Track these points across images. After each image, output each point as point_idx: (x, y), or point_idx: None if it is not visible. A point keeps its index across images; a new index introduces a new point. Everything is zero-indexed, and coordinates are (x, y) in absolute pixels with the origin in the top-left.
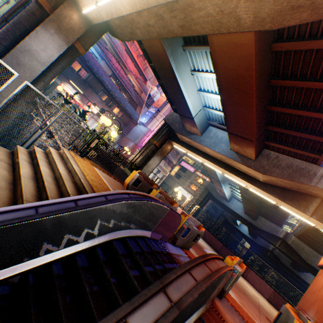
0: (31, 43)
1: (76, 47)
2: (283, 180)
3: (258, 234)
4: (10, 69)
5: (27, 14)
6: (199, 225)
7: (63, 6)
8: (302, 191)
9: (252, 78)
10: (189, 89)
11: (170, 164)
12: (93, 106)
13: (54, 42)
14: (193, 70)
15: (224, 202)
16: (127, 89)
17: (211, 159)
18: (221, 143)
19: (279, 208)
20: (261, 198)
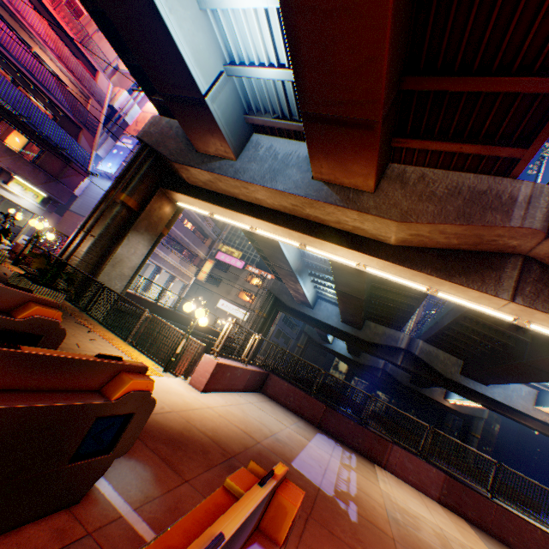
0: None
1: None
2: (447, 229)
3: (369, 352)
4: None
5: None
6: (269, 497)
7: None
8: (483, 248)
9: None
10: None
11: (195, 259)
12: None
13: None
14: None
15: (306, 311)
16: (35, 80)
17: (271, 215)
18: (289, 168)
19: (402, 300)
20: (370, 289)
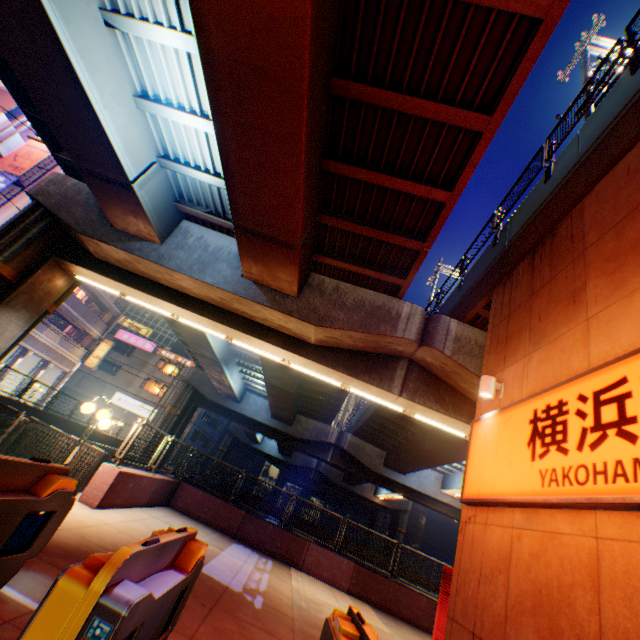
0: None
1: None
2: (354, 335)
3: (300, 449)
4: None
5: None
6: (183, 545)
7: None
8: (382, 351)
9: (305, 30)
10: (105, 77)
11: (85, 339)
12: None
13: None
14: (112, 11)
15: (233, 405)
16: None
17: (198, 305)
18: (220, 262)
19: (331, 392)
20: (301, 381)
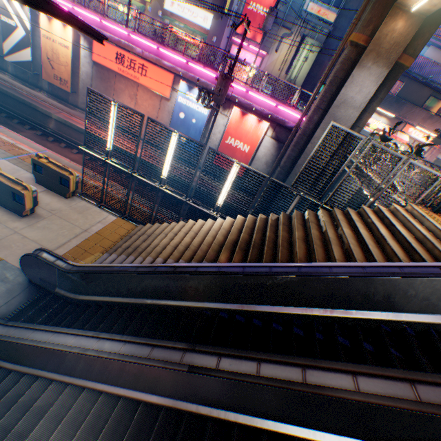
0: (345, 93)
1: (399, 63)
2: None
3: None
4: (358, 136)
5: (341, 65)
6: None
7: (382, 25)
8: None
9: None
10: None
11: None
12: (410, 129)
13: (370, 76)
14: None
15: None
16: None
17: None
18: None
19: None
20: None
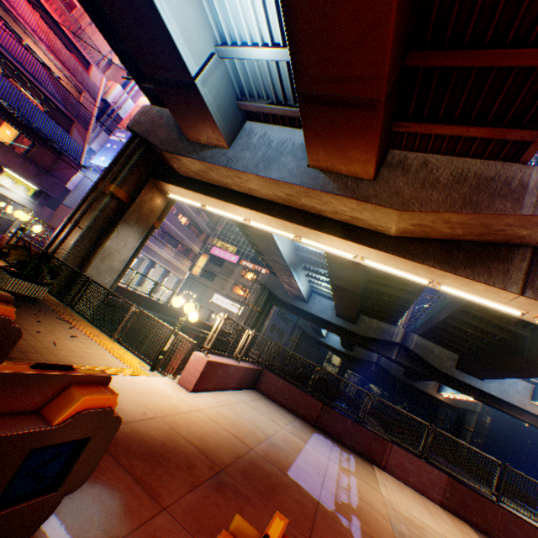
0: None
1: None
2: (452, 218)
3: (363, 346)
4: None
5: None
6: None
7: None
8: (490, 239)
9: None
10: None
11: (190, 254)
12: None
13: None
14: None
15: (301, 305)
16: (26, 72)
17: (265, 206)
18: (284, 156)
19: (398, 294)
20: (365, 283)
